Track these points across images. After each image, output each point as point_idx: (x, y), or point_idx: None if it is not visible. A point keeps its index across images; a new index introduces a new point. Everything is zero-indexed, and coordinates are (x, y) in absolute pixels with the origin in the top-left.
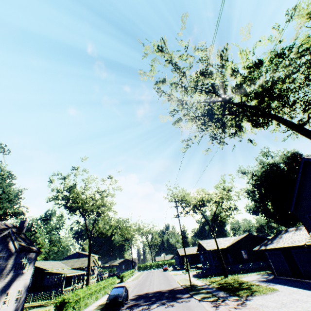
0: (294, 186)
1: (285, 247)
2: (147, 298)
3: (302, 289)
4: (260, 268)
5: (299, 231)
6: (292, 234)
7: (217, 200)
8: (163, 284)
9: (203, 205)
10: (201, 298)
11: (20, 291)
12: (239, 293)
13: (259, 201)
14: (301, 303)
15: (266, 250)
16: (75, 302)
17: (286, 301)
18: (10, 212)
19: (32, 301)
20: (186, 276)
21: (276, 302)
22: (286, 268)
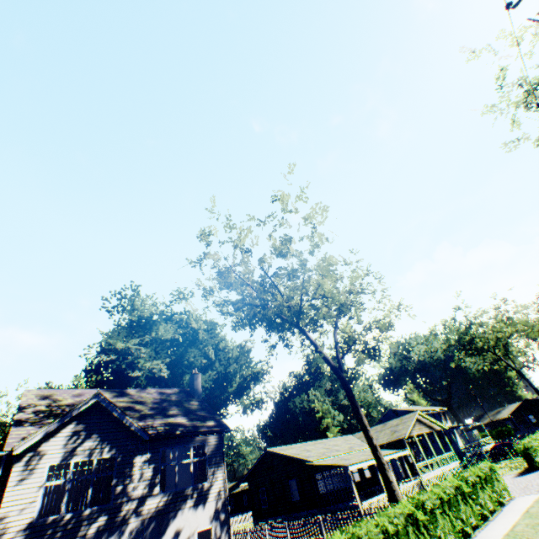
0: None
1: None
2: None
3: None
4: None
5: None
6: None
7: None
8: None
9: None
10: None
11: (209, 532)
12: None
13: None
14: None
15: None
16: None
17: None
18: (249, 375)
19: None
20: None
21: None
22: None
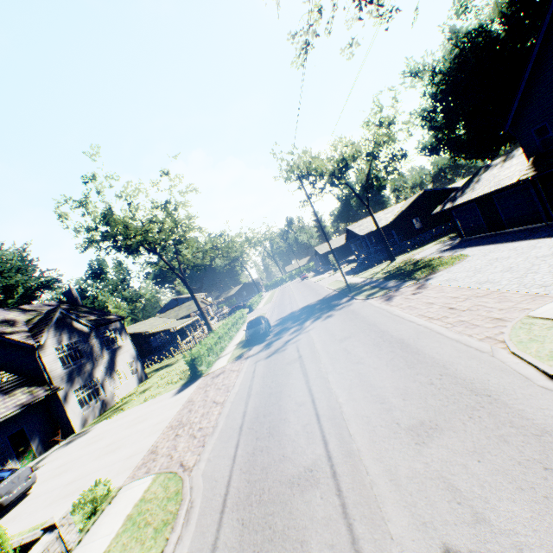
0: (522, 75)
1: (483, 195)
2: (295, 318)
3: (501, 245)
4: (440, 235)
5: (510, 162)
6: (498, 171)
7: (371, 152)
8: (308, 296)
9: (346, 168)
10: (366, 297)
11: (131, 363)
12: (416, 275)
13: (443, 128)
14: (500, 262)
15: (452, 209)
16: (208, 352)
17: (480, 265)
18: (34, 285)
19: (152, 366)
20: (336, 278)
21: (467, 271)
22: (481, 223)
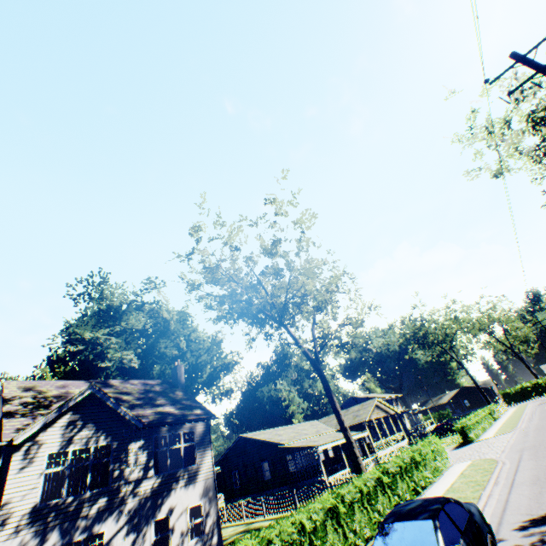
0: None
1: None
2: None
3: None
4: None
5: None
6: None
7: None
8: None
9: None
10: None
11: (199, 508)
12: None
13: None
14: None
15: None
16: None
17: None
18: (219, 366)
19: (266, 513)
20: None
21: None
22: None
